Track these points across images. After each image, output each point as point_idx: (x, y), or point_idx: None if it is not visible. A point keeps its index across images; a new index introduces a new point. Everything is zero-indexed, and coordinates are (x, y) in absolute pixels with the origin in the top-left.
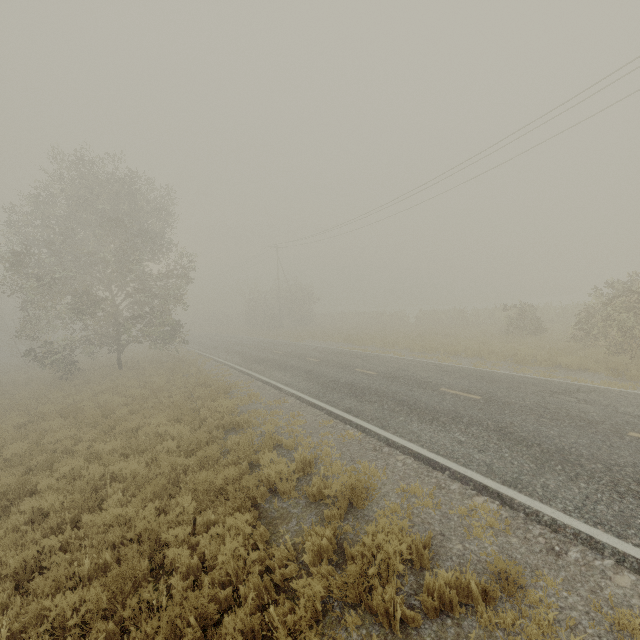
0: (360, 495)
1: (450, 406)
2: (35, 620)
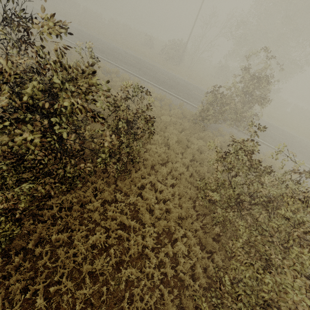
0: (118, 72)
1: (129, 62)
2: None
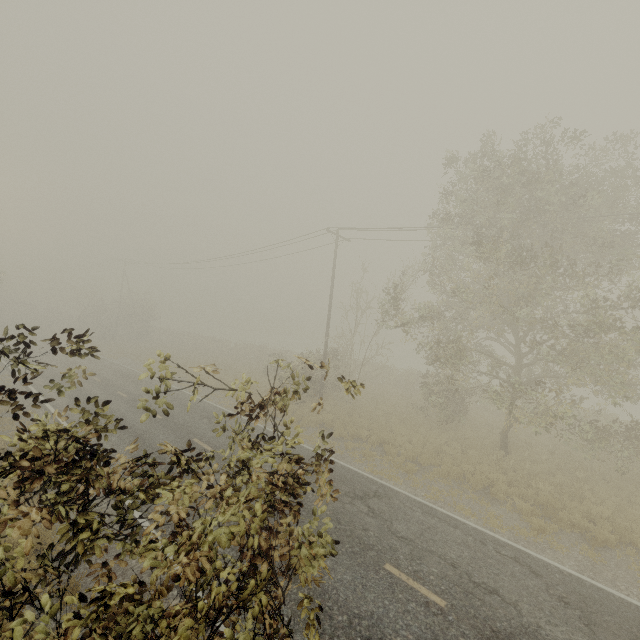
0: None
1: (136, 422)
2: None
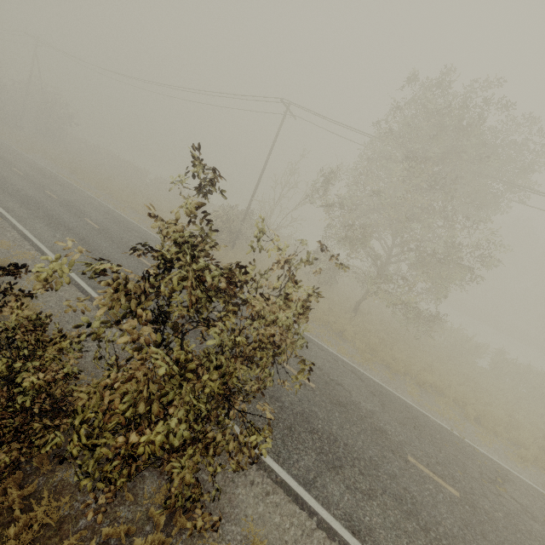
0: None
1: (75, 225)
2: None
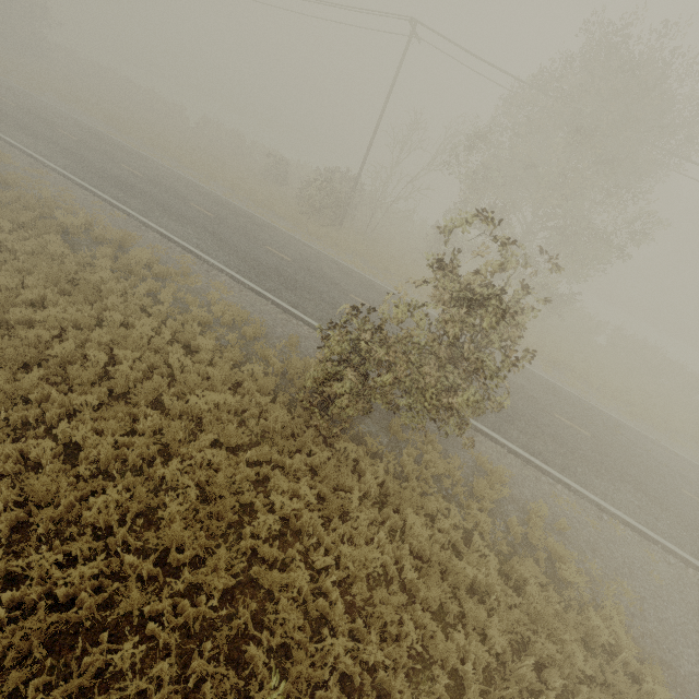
0: (127, 241)
1: (192, 215)
2: None
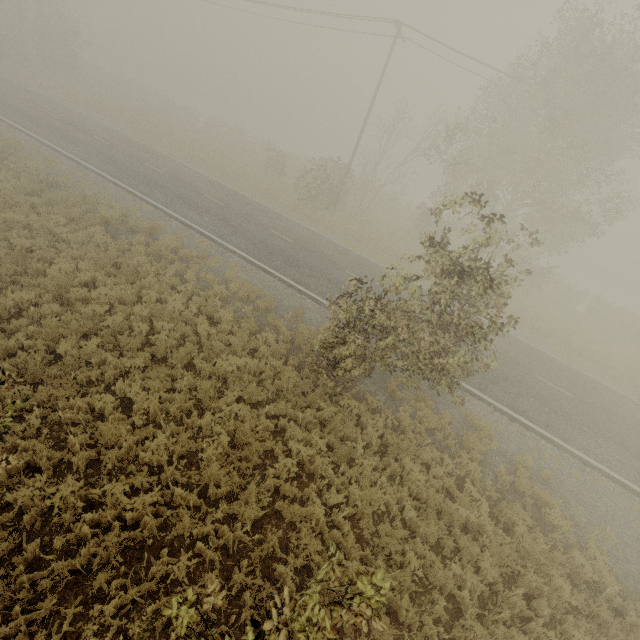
0: (156, 230)
1: (207, 205)
2: (4, 248)
